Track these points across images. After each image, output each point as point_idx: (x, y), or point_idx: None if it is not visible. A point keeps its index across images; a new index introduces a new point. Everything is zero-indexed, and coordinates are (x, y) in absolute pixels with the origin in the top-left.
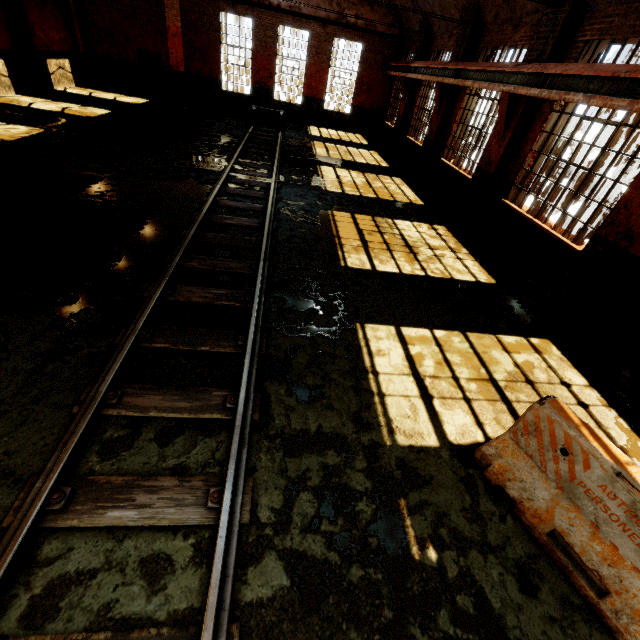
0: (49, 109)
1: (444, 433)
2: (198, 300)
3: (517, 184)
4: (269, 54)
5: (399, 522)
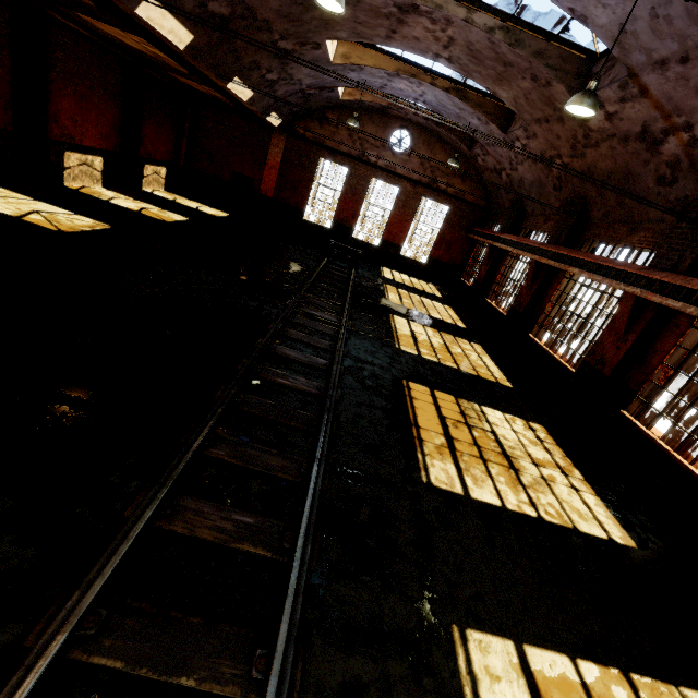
0: (127, 207)
1: None
2: (207, 535)
3: (641, 396)
4: (357, 198)
5: None
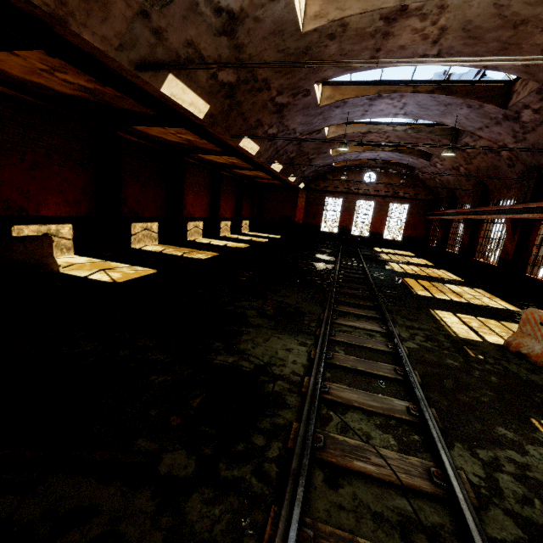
0: (246, 239)
1: (485, 339)
2: (350, 292)
3: (531, 264)
4: (350, 213)
5: (463, 349)
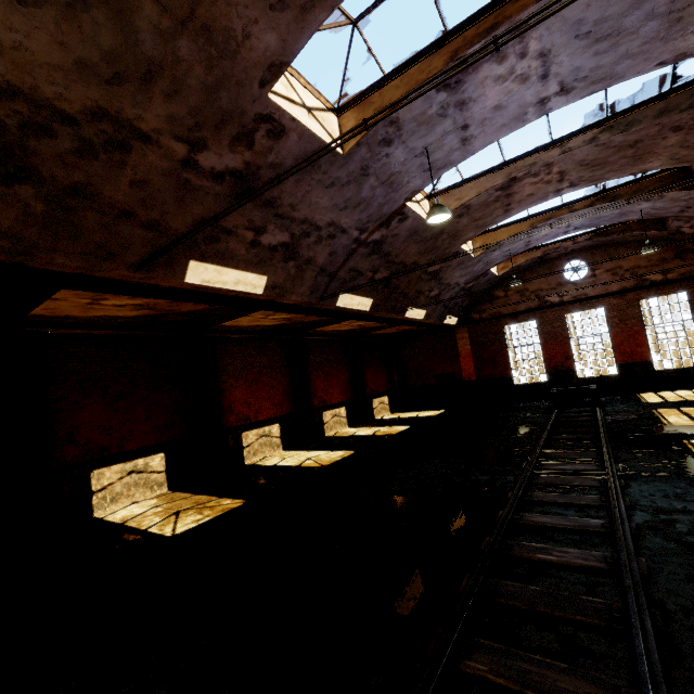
0: (365, 434)
1: None
2: None
3: None
4: (560, 340)
5: None
